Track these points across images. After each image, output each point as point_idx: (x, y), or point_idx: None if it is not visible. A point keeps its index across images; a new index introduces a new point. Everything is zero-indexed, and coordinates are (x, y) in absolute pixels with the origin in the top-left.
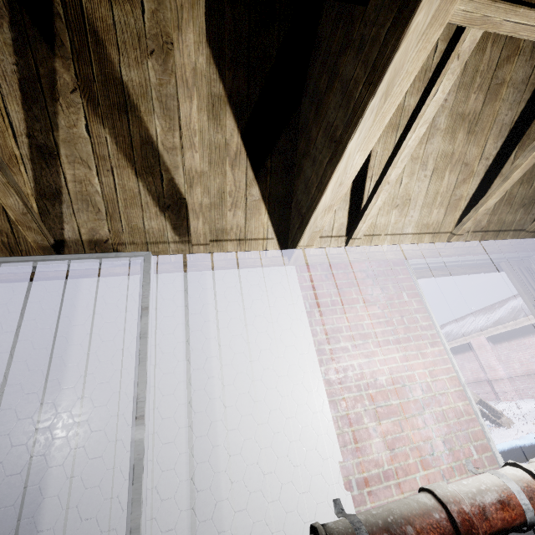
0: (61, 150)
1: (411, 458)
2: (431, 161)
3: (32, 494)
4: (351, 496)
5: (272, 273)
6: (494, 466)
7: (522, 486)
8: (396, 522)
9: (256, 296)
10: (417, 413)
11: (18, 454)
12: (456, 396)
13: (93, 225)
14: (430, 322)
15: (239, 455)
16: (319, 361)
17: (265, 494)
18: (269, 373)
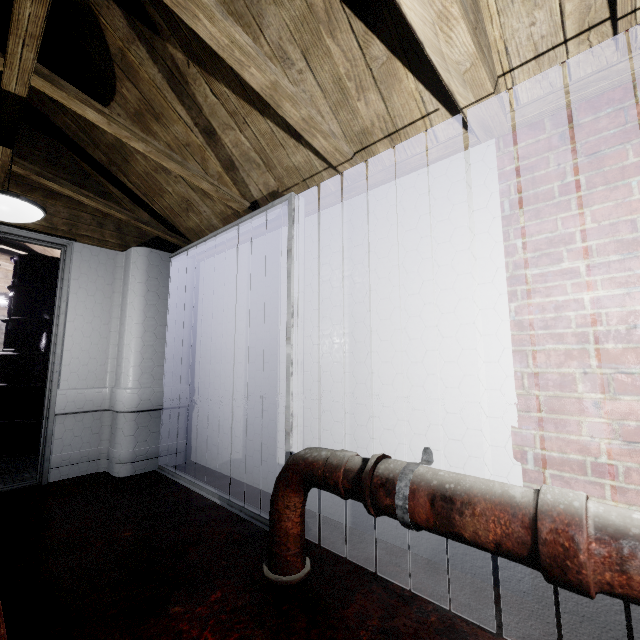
0: (213, 125)
1: None
2: None
3: (274, 375)
4: (521, 468)
5: (453, 167)
6: None
7: None
8: (450, 491)
9: (424, 209)
10: None
11: (266, 352)
12: None
13: (263, 180)
14: None
15: (390, 385)
16: (509, 294)
17: (412, 426)
18: (430, 309)
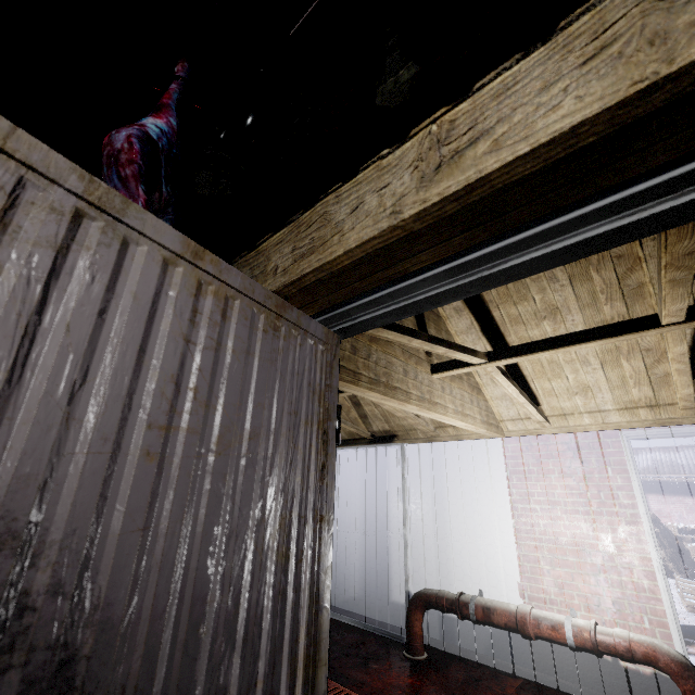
0: (361, 402)
1: (576, 600)
2: (592, 358)
3: (384, 540)
4: (523, 601)
5: (483, 444)
6: (667, 641)
7: (575, 629)
8: (490, 606)
9: (471, 461)
10: (591, 573)
11: (378, 524)
12: (643, 574)
13: (382, 425)
14: (634, 501)
15: (459, 554)
16: (512, 514)
17: (472, 578)
18: (477, 514)
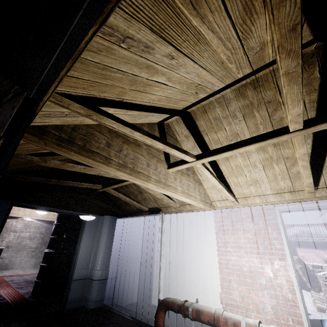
0: (142, 191)
1: (251, 306)
2: (258, 164)
3: (152, 268)
4: (222, 306)
5: (205, 214)
6: None
7: (247, 326)
8: (200, 309)
9: (198, 224)
10: (260, 289)
11: (149, 259)
12: (288, 290)
13: (153, 204)
14: (283, 246)
15: (189, 277)
16: (218, 254)
17: (195, 291)
18: (200, 254)
